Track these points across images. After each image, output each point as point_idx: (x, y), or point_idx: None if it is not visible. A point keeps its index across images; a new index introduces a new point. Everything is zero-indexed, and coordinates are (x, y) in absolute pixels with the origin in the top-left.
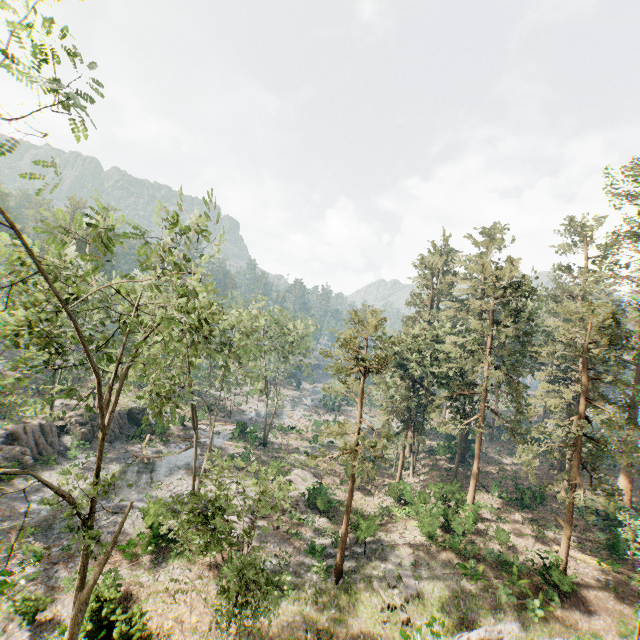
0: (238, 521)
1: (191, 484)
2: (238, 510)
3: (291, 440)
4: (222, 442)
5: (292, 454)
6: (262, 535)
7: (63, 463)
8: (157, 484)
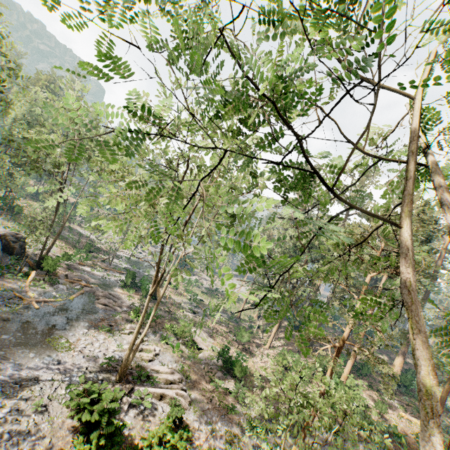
0: (177, 397)
1: (102, 342)
2: (167, 379)
3: (171, 294)
4: (113, 289)
5: (181, 310)
6: (203, 413)
7: None
8: (62, 342)
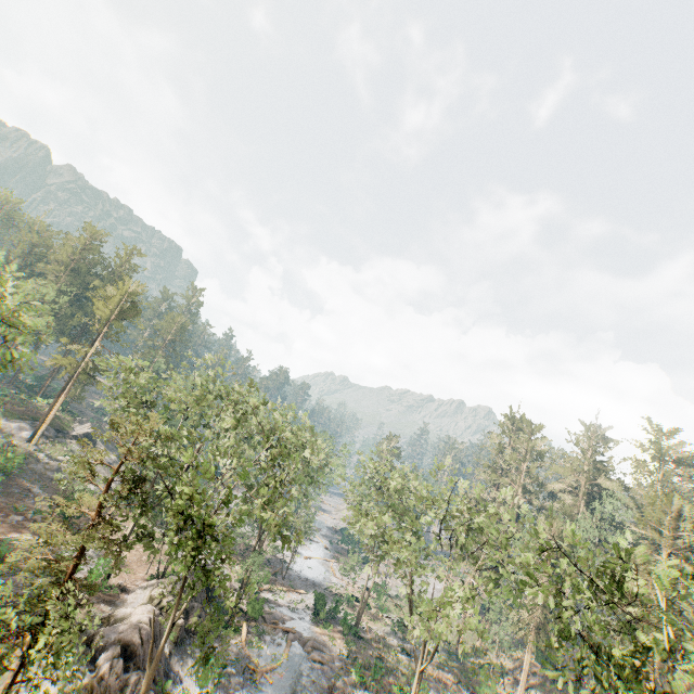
0: None
1: None
2: None
3: (367, 621)
4: (310, 628)
5: (393, 651)
6: None
7: (176, 692)
8: None
